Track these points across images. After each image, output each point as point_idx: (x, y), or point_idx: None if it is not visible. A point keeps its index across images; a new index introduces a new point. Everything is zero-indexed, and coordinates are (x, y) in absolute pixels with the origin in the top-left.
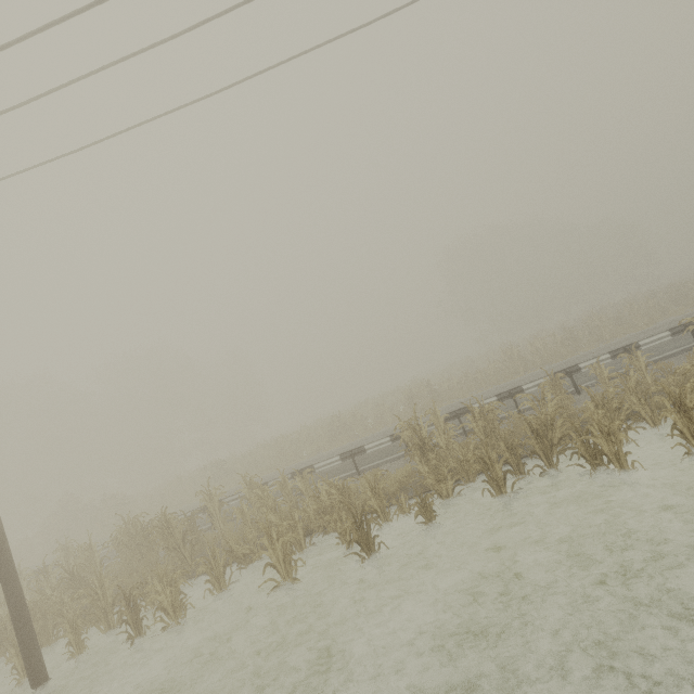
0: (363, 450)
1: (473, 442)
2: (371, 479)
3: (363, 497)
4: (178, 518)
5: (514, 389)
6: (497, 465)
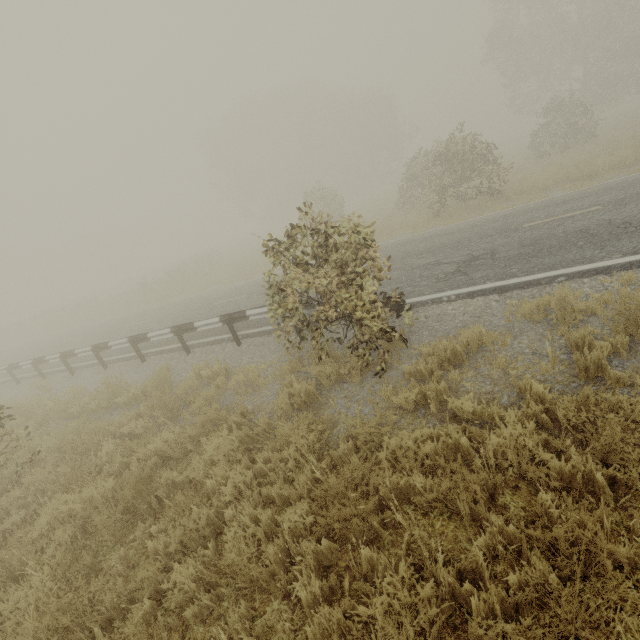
0: None
1: None
2: None
3: None
4: None
5: None
6: None
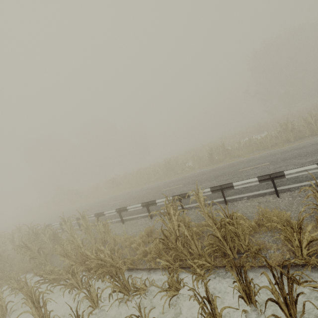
0: (155, 203)
1: (208, 250)
2: (143, 237)
3: (127, 257)
4: (50, 231)
5: (275, 173)
6: (216, 310)
